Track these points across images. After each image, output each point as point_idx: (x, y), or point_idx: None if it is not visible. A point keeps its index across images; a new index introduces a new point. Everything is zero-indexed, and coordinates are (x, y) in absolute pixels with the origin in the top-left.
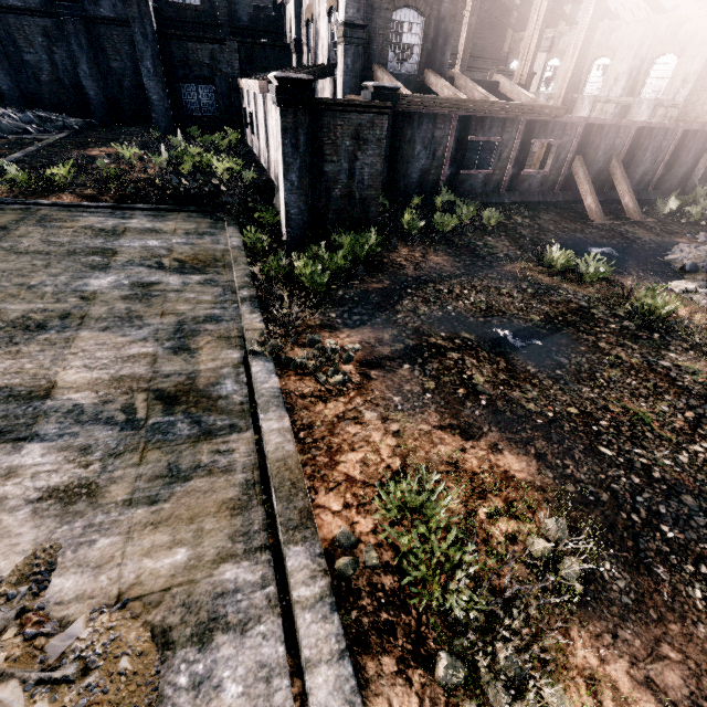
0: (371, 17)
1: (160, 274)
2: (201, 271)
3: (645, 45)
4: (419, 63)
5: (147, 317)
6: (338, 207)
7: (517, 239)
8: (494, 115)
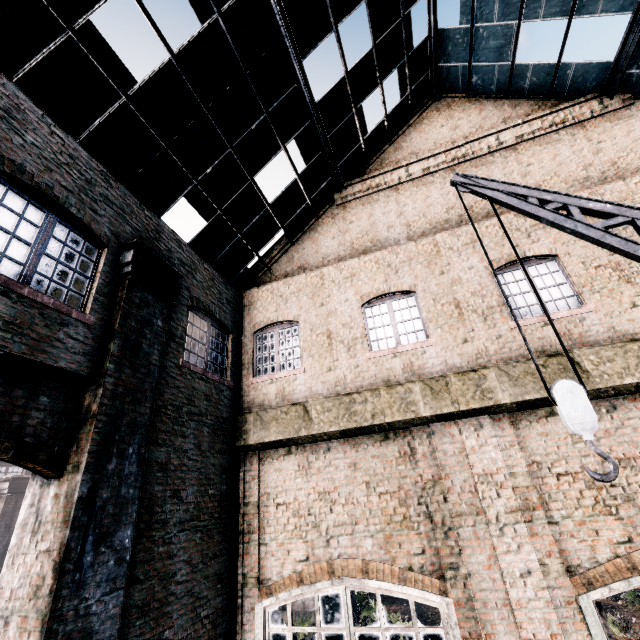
0: None
1: None
2: None
3: None
4: None
5: None
6: None
7: None
8: None
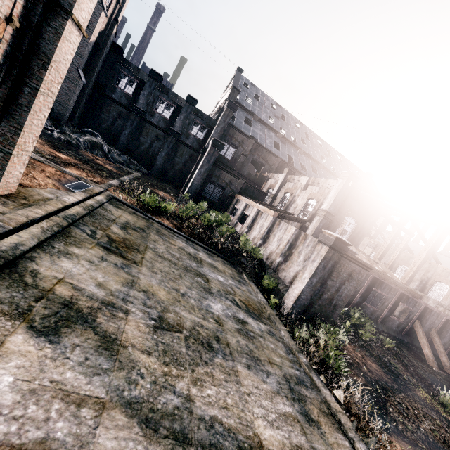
0: (336, 213)
1: (242, 313)
2: (260, 319)
3: (430, 273)
4: (347, 239)
5: (263, 362)
6: (322, 303)
7: (406, 366)
8: (388, 283)
